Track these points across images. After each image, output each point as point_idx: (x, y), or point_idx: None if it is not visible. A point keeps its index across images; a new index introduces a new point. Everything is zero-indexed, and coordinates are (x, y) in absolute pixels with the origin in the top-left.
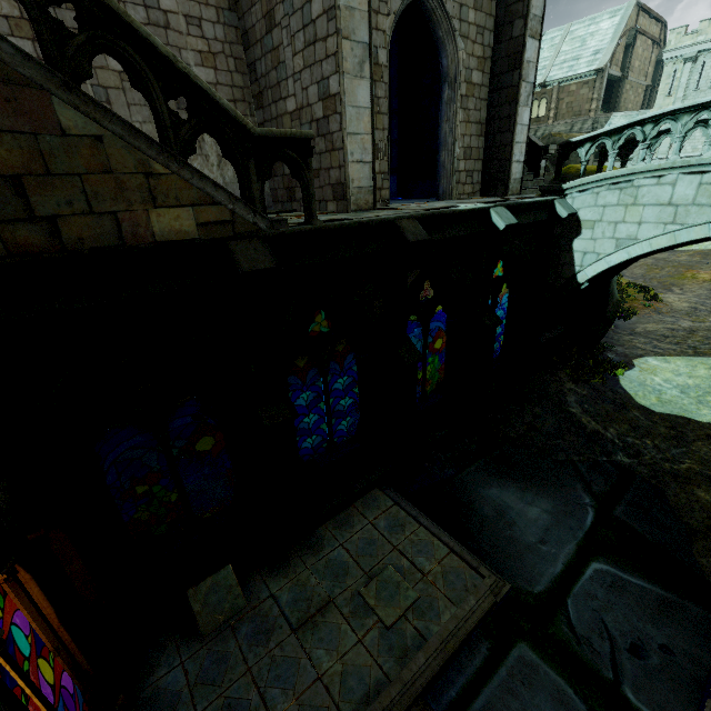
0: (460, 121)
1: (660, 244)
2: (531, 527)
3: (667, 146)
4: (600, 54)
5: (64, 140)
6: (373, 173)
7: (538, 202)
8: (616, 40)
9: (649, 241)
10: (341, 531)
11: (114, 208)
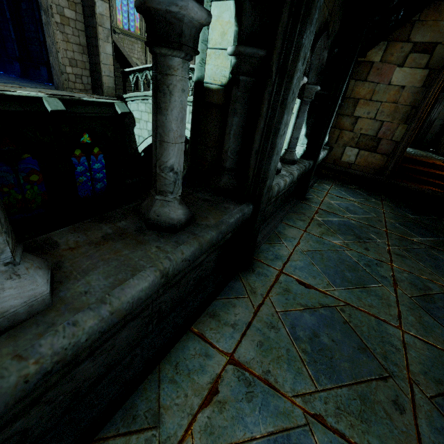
0: (60, 40)
1: None
2: None
3: None
4: None
5: None
6: None
7: (97, 101)
8: None
9: None
10: None
11: None
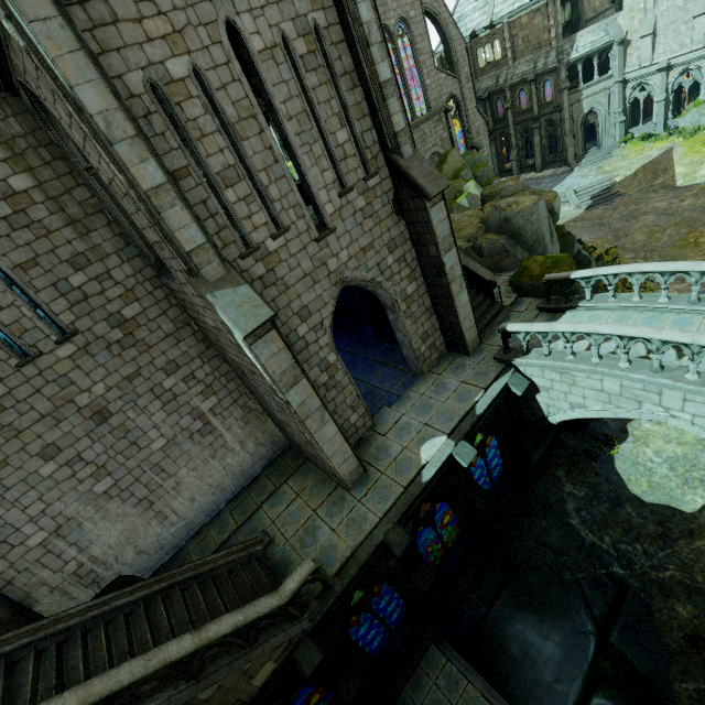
0: (409, 326)
1: (605, 415)
2: (548, 665)
3: (648, 51)
4: None
5: (207, 701)
6: (356, 457)
7: (492, 401)
8: None
9: (595, 411)
10: (416, 694)
11: (236, 697)
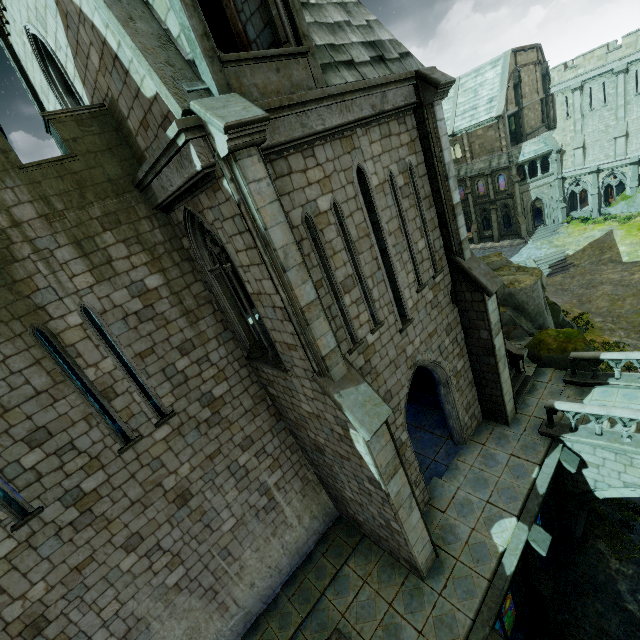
0: (457, 399)
1: None
2: None
3: (581, 158)
4: (495, 102)
5: None
6: (432, 542)
7: (551, 479)
8: (504, 88)
9: None
10: None
11: None
